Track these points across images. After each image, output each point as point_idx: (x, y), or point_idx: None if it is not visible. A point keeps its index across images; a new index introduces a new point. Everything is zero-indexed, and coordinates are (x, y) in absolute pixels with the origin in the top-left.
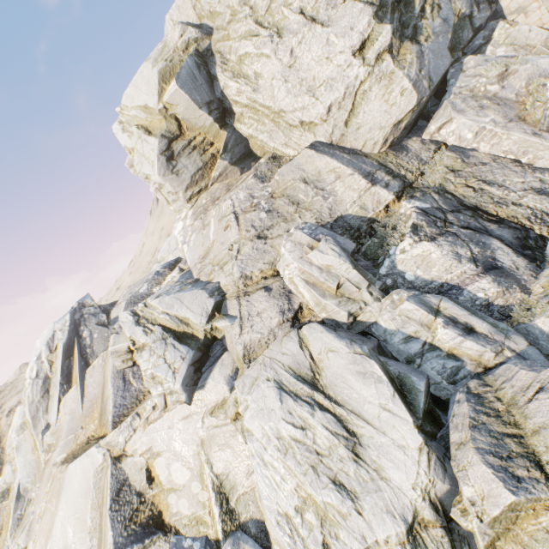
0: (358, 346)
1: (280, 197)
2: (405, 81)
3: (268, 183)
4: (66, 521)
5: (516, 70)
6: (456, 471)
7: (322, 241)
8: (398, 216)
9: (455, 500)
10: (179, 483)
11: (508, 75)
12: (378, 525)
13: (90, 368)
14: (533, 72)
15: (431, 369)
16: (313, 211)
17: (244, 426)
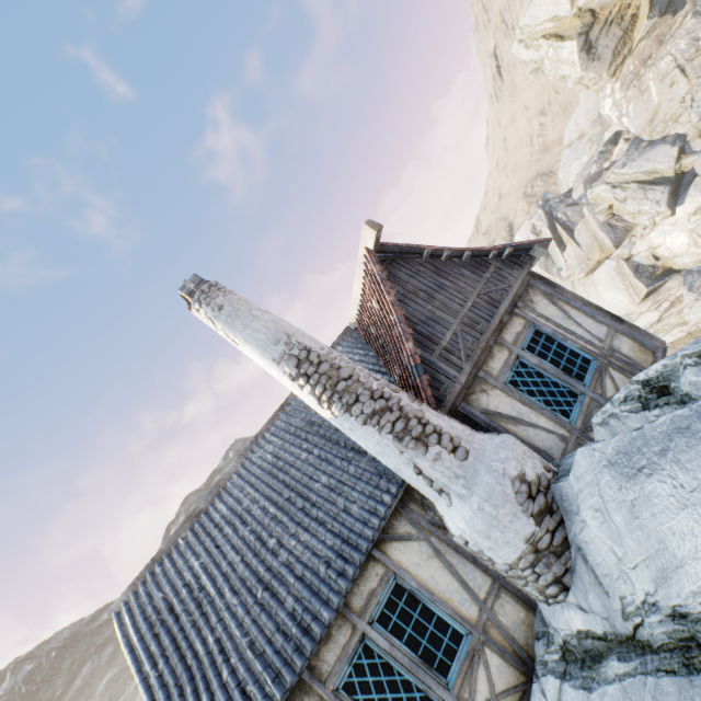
0: None
1: None
2: None
3: None
4: (606, 292)
5: None
6: None
7: None
8: None
9: None
10: (679, 253)
11: None
12: None
13: (575, 232)
14: None
15: None
16: None
17: None
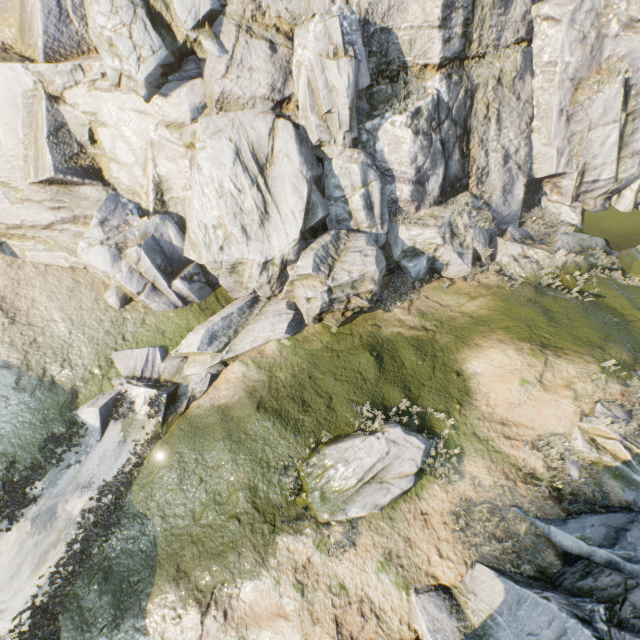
0: (307, 170)
1: None
2: None
3: None
4: None
5: (639, 32)
6: (301, 256)
7: (347, 58)
8: (422, 86)
9: (293, 265)
10: (123, 160)
11: (633, 28)
12: (253, 254)
13: None
14: (638, 51)
15: (334, 211)
16: None
17: (197, 161)
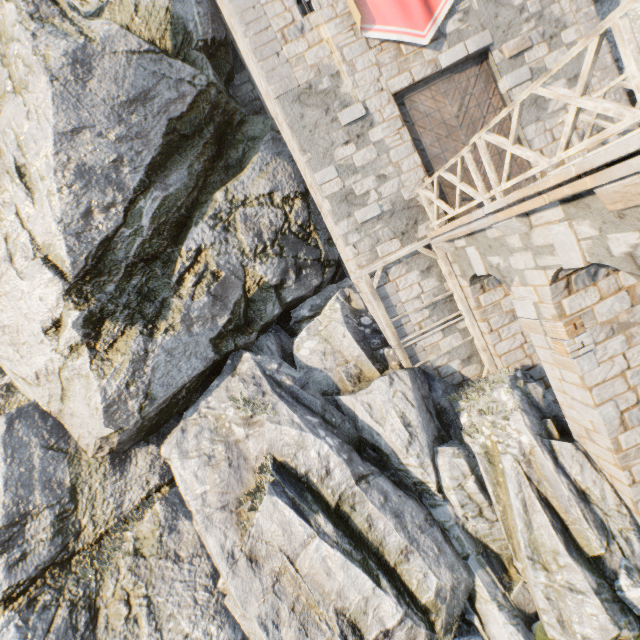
0: None
1: None
2: (97, 397)
3: None
4: None
5: (263, 423)
6: None
7: None
8: None
9: None
10: None
11: (255, 422)
12: None
13: None
14: (277, 439)
15: None
16: None
17: None
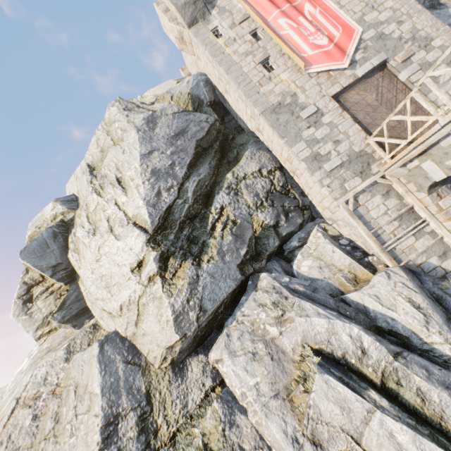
0: None
1: (57, 396)
2: (168, 311)
3: (68, 363)
4: None
5: (293, 318)
6: None
7: None
8: None
9: None
10: None
11: (285, 319)
12: None
13: None
14: (308, 329)
15: None
16: (57, 446)
17: None
